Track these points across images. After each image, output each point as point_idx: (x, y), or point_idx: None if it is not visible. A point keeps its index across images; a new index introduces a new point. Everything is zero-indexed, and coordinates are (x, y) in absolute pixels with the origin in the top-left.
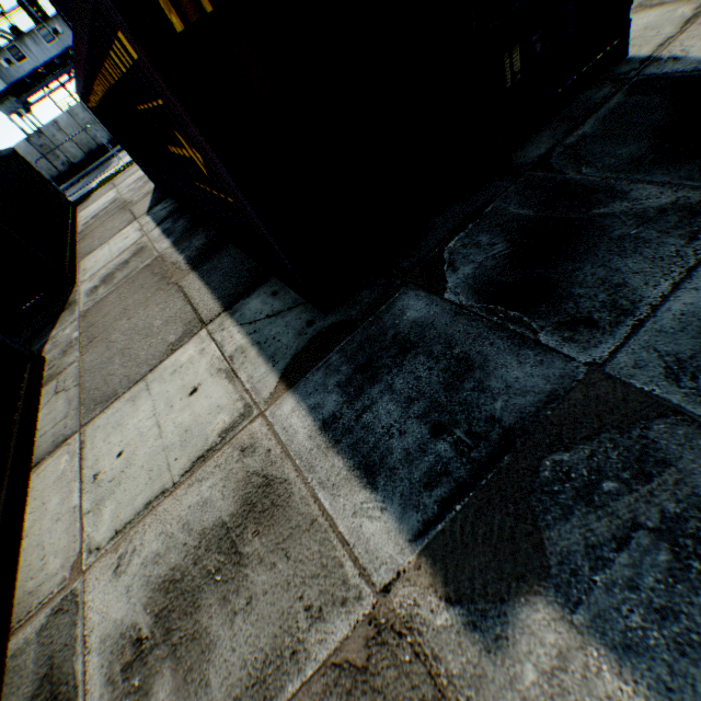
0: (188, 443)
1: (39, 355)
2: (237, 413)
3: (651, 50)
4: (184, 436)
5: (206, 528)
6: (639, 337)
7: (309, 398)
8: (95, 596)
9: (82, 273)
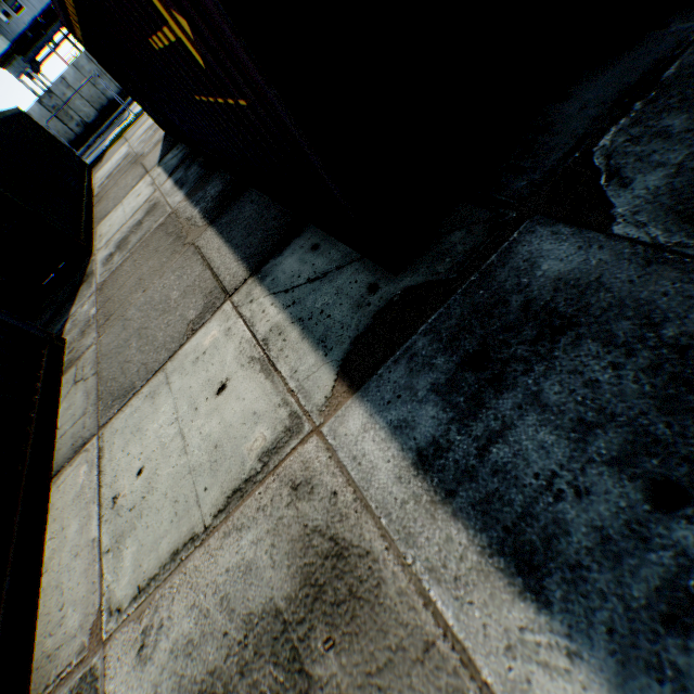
0: (219, 465)
1: (58, 337)
2: (280, 426)
3: None
4: (213, 455)
5: (252, 613)
6: None
7: (388, 409)
8: (117, 687)
9: (98, 240)
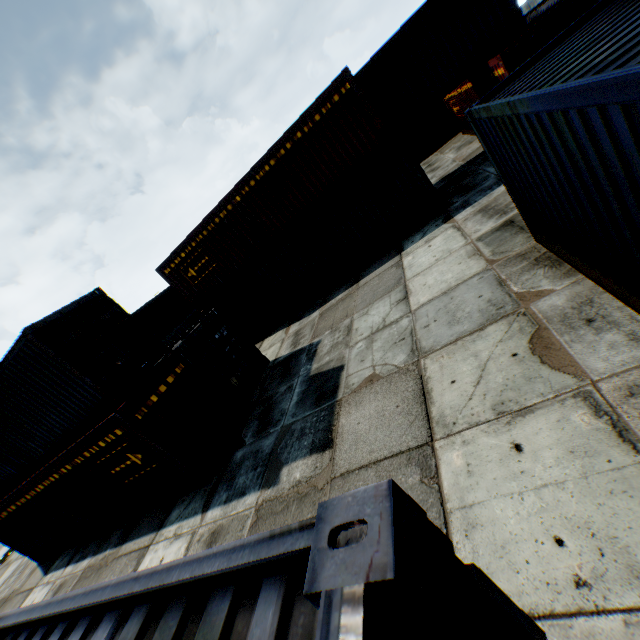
0: None
1: None
2: (189, 538)
3: (275, 357)
4: None
5: None
6: (287, 415)
7: (216, 504)
8: None
9: None
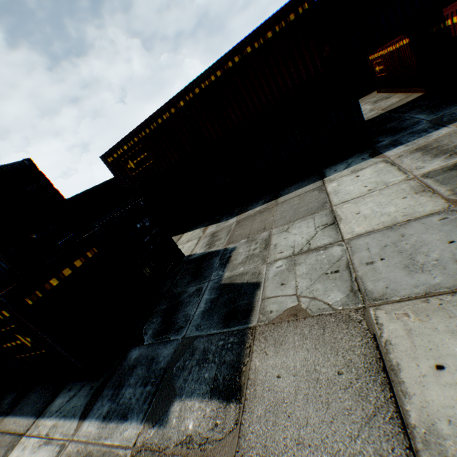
0: None
1: None
2: (56, 452)
3: (190, 252)
4: None
5: None
6: (191, 324)
7: (96, 414)
8: None
9: None
